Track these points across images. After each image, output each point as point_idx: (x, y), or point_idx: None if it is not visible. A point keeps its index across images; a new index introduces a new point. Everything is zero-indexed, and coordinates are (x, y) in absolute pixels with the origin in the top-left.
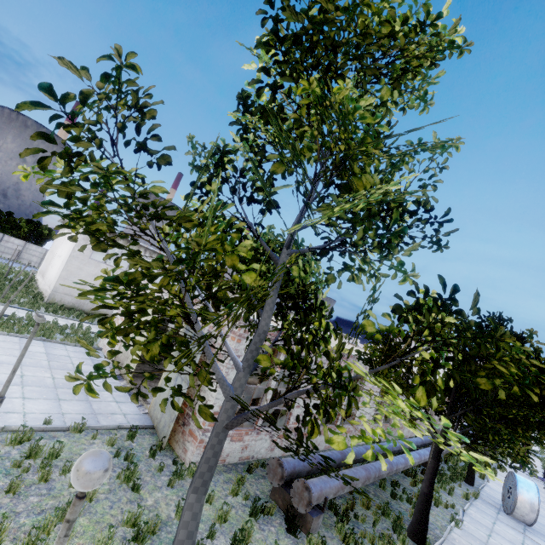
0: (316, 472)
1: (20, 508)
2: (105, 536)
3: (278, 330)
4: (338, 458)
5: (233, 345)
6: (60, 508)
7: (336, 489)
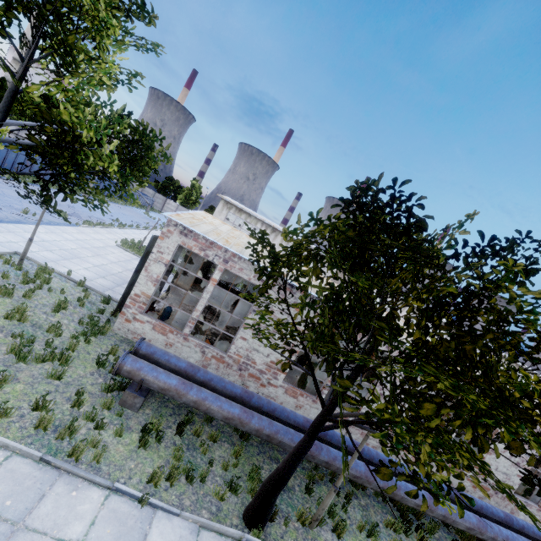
0: (188, 379)
1: None
2: (4, 308)
3: (211, 242)
4: (233, 391)
5: (157, 241)
6: None
7: (166, 386)
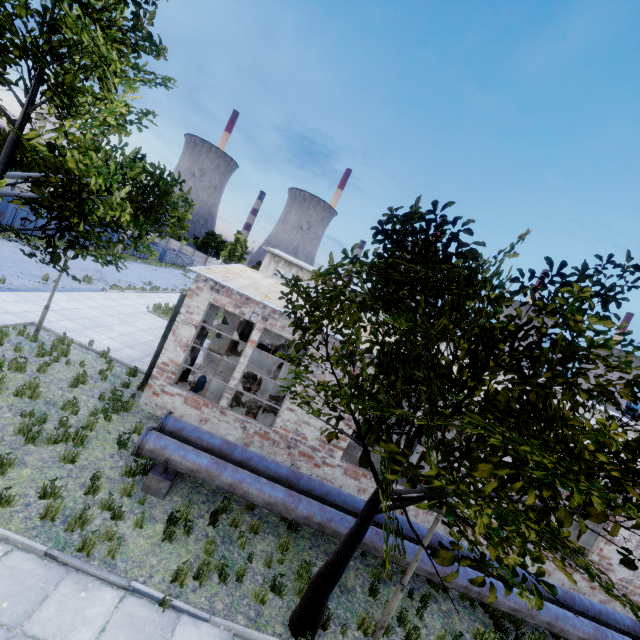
0: (223, 459)
1: (8, 357)
2: (15, 385)
3: (247, 298)
4: (278, 471)
5: (185, 300)
6: (5, 357)
7: (196, 466)
